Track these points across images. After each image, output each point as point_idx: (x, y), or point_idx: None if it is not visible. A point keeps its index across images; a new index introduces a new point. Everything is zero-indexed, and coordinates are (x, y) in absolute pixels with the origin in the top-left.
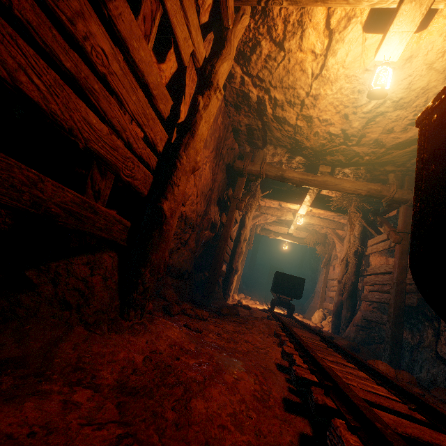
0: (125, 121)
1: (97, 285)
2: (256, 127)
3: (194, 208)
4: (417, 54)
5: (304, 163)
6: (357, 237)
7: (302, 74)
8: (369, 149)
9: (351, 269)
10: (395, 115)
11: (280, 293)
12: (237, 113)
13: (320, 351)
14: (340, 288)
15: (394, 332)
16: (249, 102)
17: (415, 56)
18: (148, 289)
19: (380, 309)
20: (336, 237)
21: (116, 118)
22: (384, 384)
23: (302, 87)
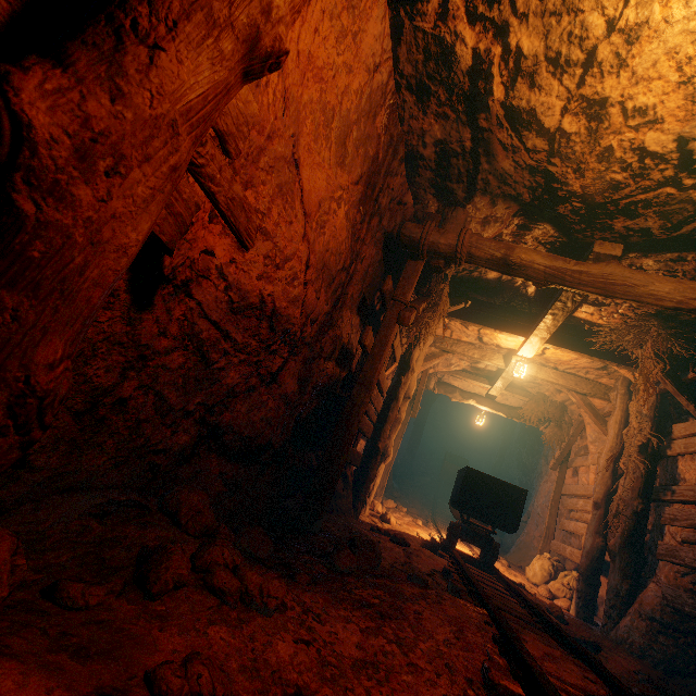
0: None
1: None
2: (459, 147)
3: (296, 291)
4: None
5: (551, 242)
6: (646, 416)
7: None
8: None
9: (632, 482)
10: None
11: (471, 515)
12: (420, 109)
13: None
14: (598, 518)
15: None
16: (450, 75)
17: None
18: None
19: None
20: (590, 411)
21: None
22: None
23: (599, 3)
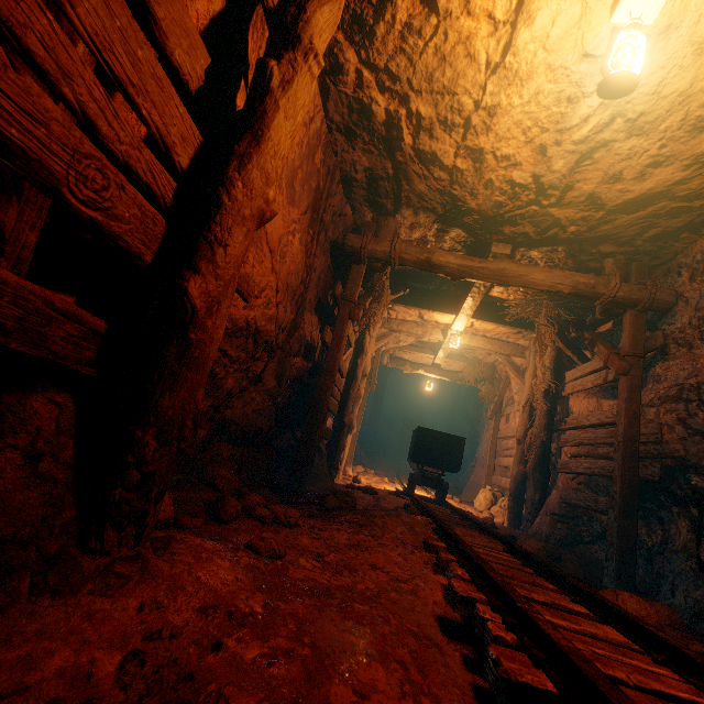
0: (66, 51)
1: (7, 474)
2: (384, 173)
3: (271, 312)
4: (679, 22)
5: (464, 241)
6: (548, 368)
7: (469, 65)
8: (578, 212)
9: (540, 420)
10: (628, 147)
11: (424, 464)
12: (349, 145)
13: (515, 578)
14: (521, 451)
15: (622, 526)
16: (371, 124)
17: (676, 27)
18: (155, 476)
19: (590, 485)
20: (512, 368)
21: (32, 28)
22: (667, 659)
23: (467, 90)
